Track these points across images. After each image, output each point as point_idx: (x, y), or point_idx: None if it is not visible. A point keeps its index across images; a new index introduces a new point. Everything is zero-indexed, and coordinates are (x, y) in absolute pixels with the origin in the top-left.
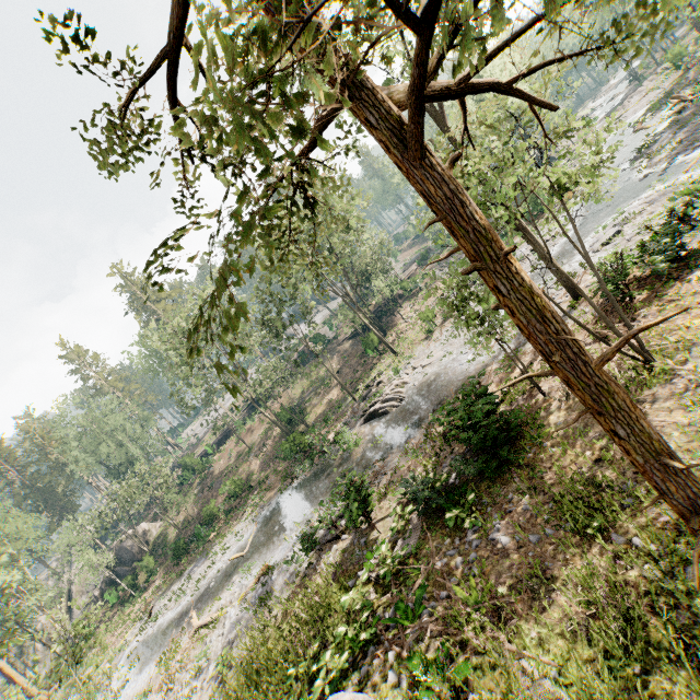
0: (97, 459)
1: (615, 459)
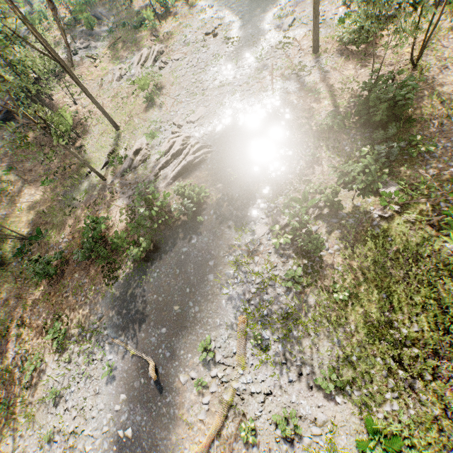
0: None
1: (450, 98)
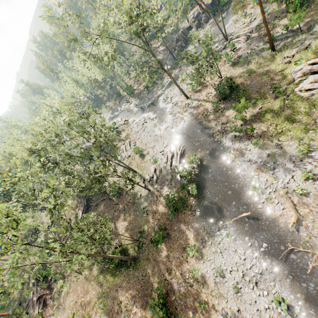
0: None
1: (241, 75)
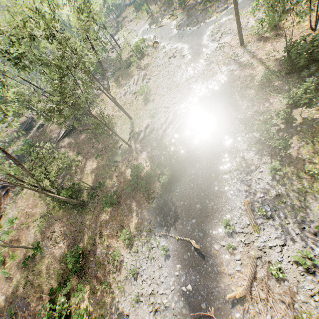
0: None
1: None
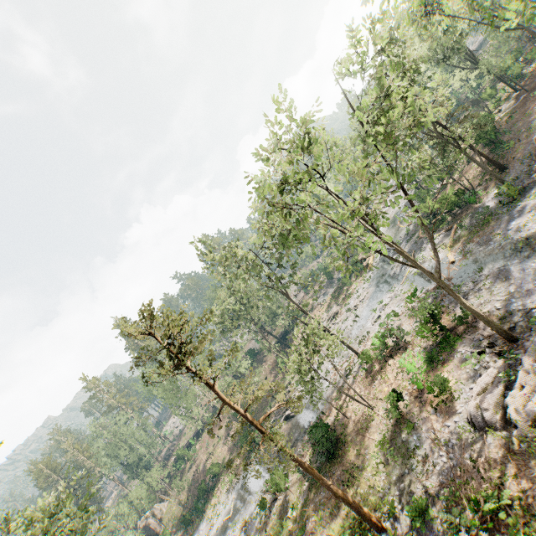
0: (119, 461)
1: (360, 455)
